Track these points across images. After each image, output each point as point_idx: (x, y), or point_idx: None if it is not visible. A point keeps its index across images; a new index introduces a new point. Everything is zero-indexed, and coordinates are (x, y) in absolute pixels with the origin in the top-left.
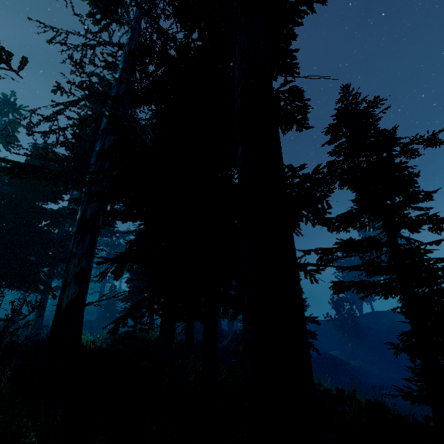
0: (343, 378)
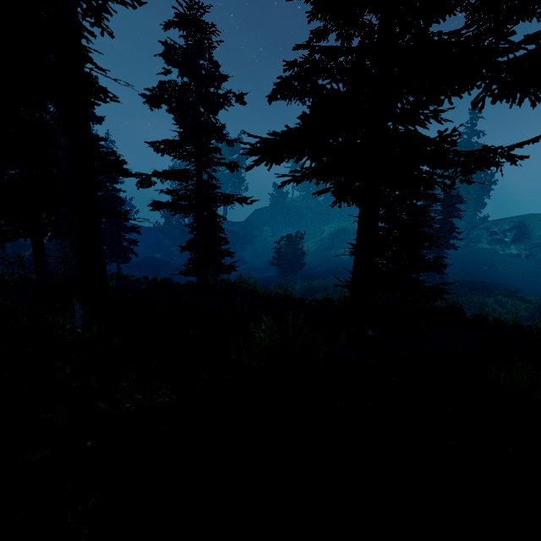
0: (163, 274)
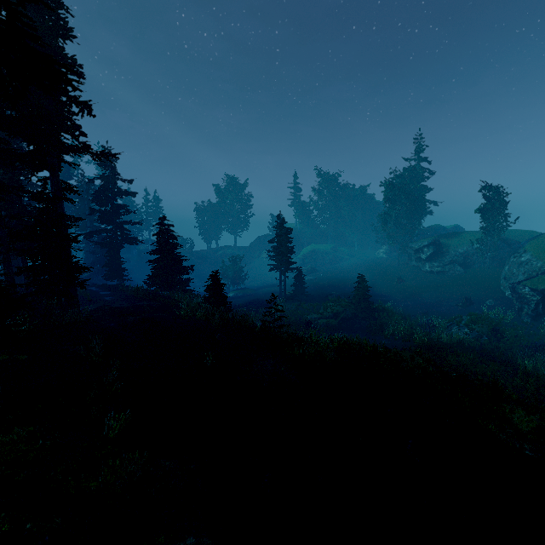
0: None
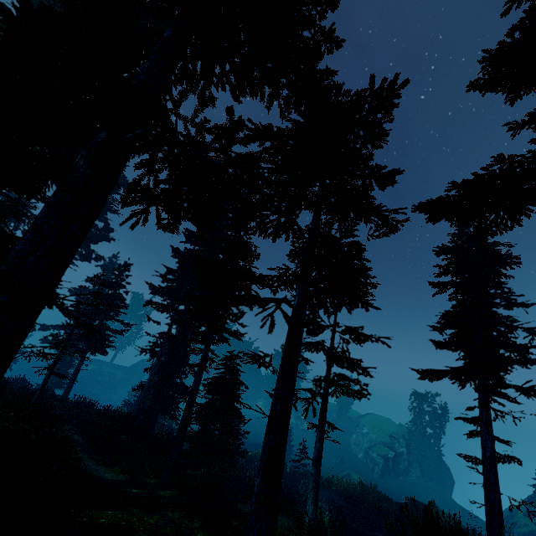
0: None
